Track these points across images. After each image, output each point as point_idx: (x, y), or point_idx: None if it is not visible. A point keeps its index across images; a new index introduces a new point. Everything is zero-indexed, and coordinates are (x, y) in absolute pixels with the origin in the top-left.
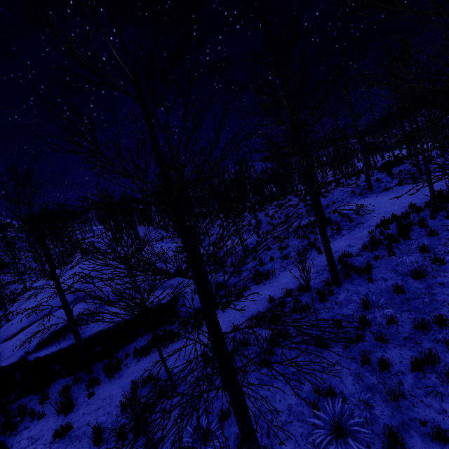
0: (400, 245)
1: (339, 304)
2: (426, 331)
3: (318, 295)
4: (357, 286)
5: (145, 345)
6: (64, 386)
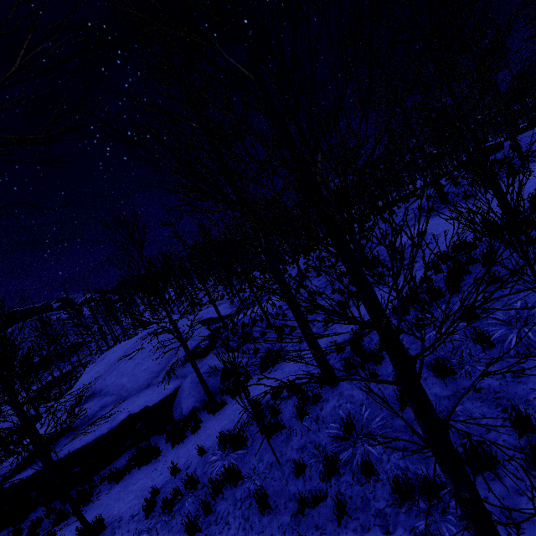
0: (443, 303)
1: (319, 423)
2: (410, 504)
3: (294, 406)
4: (354, 388)
5: (121, 466)
6: (33, 521)
